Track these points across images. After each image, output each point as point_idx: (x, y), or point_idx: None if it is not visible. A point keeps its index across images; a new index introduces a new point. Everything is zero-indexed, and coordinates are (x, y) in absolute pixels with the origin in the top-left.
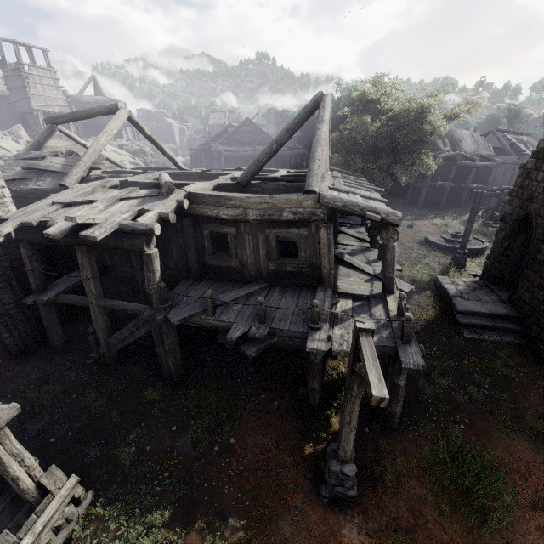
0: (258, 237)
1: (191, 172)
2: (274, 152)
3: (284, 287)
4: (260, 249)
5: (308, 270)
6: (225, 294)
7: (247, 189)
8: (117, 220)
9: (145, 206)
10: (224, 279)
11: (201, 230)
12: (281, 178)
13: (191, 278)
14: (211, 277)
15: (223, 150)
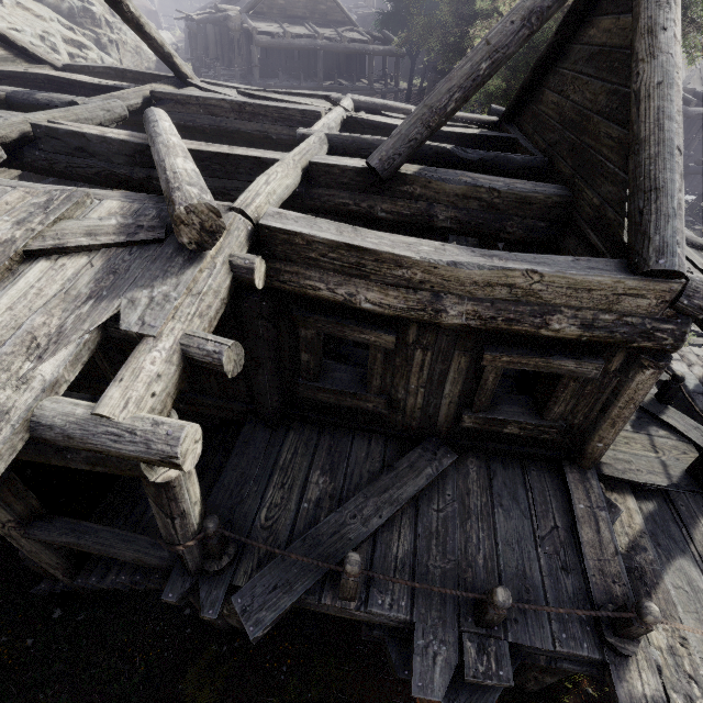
0: (451, 360)
1: (217, 97)
2: (479, 85)
3: (483, 458)
4: (447, 383)
5: (558, 438)
6: (363, 497)
7: (391, 189)
8: (15, 407)
9: (126, 312)
10: (341, 425)
11: (292, 324)
12: (456, 153)
13: (262, 421)
14: (308, 419)
15: (254, 30)
